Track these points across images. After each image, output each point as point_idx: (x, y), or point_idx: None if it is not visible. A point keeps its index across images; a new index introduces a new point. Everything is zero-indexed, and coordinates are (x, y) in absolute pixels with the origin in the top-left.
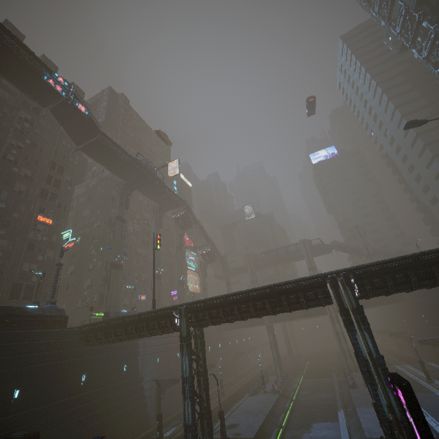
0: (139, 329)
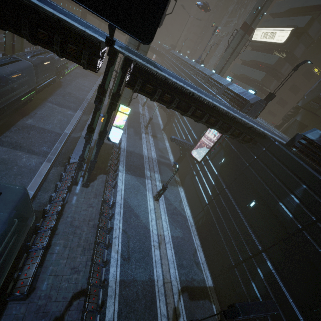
0: None
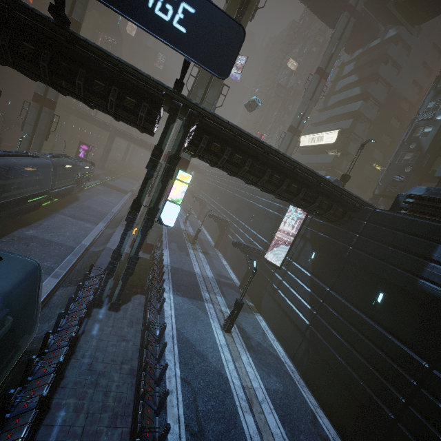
0: (93, 122)
